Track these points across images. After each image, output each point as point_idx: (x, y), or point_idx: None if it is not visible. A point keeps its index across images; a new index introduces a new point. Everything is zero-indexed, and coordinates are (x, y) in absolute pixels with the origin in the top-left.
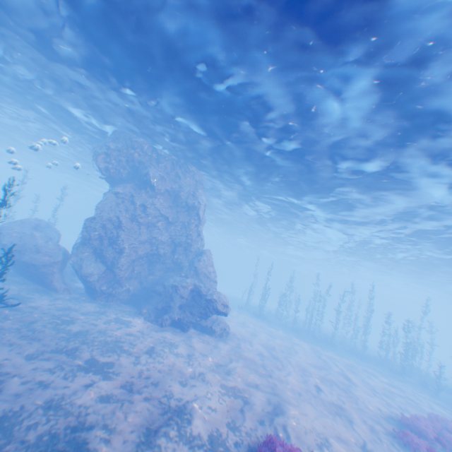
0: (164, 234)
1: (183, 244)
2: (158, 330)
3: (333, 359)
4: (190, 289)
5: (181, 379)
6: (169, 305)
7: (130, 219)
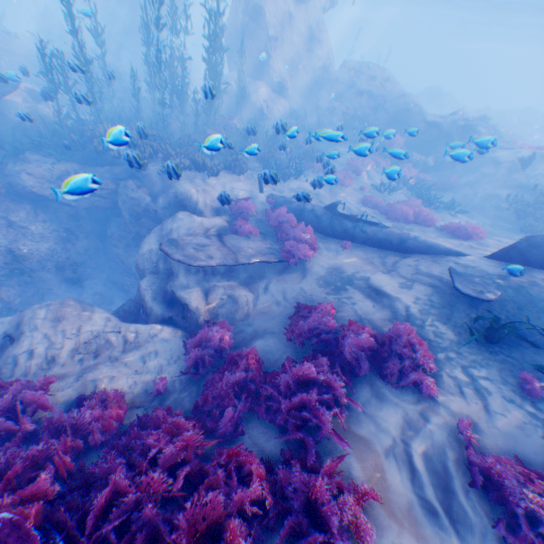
0: None
1: None
2: None
3: None
4: None
5: None
6: None
7: None
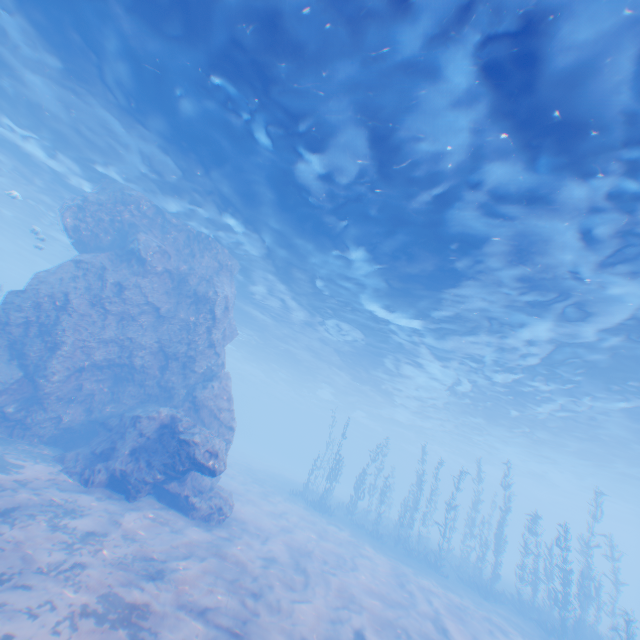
0: (148, 334)
1: (180, 354)
2: (68, 488)
3: (429, 591)
4: (162, 424)
5: (5, 571)
6: (116, 448)
7: (90, 301)
